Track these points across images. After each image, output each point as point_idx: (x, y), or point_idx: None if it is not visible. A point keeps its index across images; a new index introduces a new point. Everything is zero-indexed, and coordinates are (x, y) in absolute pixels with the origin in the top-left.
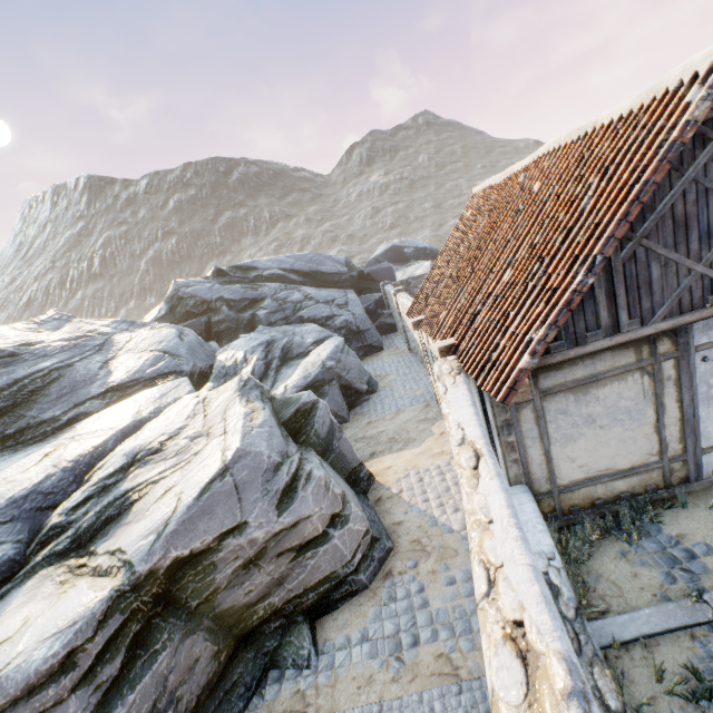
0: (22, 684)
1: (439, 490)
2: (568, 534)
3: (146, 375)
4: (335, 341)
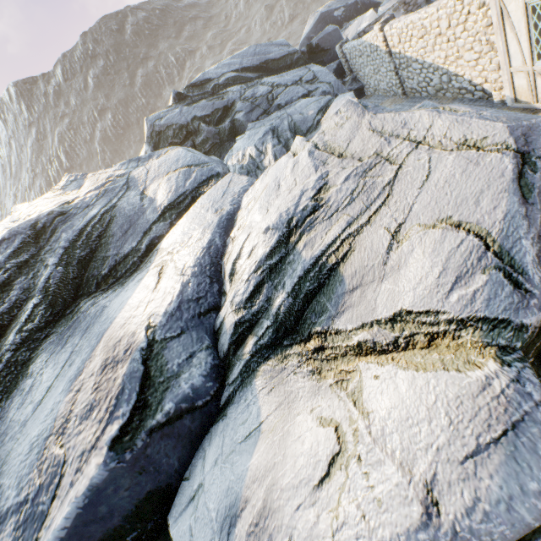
0: (515, 539)
1: None
2: None
3: (188, 188)
4: (345, 97)
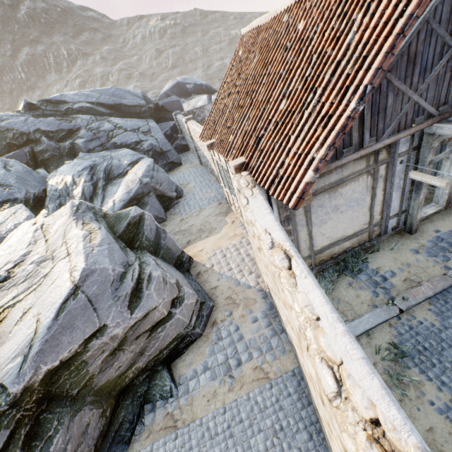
0: None
1: (238, 261)
2: (321, 278)
3: None
4: (147, 162)
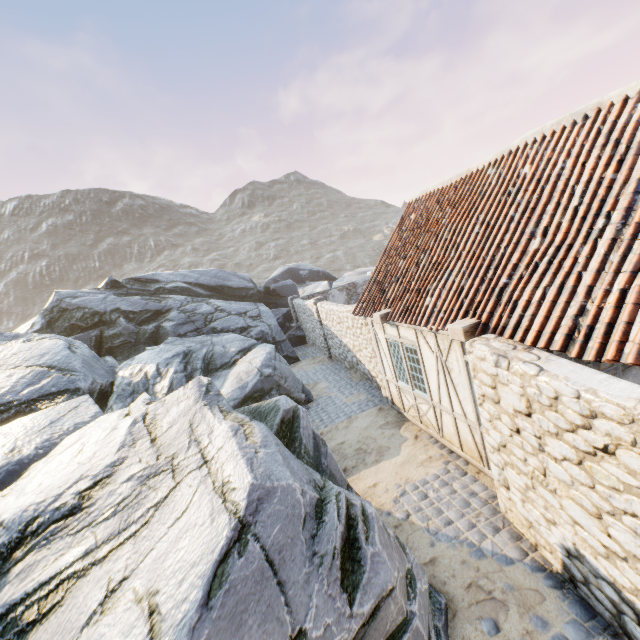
0: None
1: (457, 506)
2: None
3: (21, 397)
4: (266, 348)
